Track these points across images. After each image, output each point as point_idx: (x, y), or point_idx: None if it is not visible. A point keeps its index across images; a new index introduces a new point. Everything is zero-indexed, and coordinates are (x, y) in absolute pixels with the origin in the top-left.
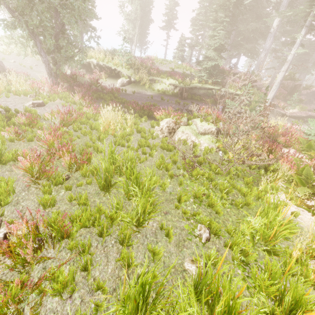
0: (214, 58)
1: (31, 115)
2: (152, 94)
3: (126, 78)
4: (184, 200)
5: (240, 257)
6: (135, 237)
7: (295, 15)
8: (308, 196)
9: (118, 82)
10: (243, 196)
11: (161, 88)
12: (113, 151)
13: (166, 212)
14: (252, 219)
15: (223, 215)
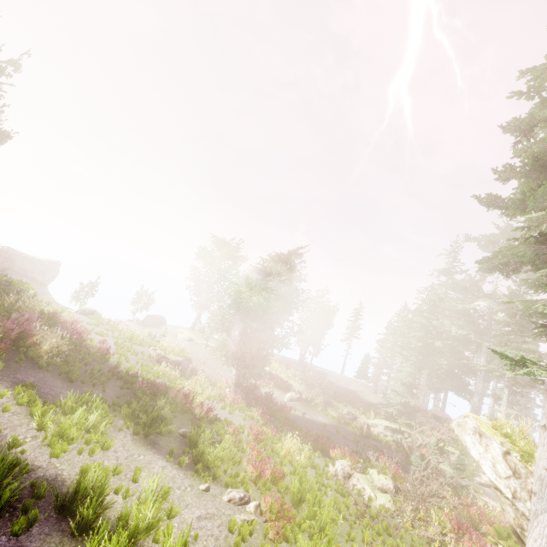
0: (403, 394)
1: (235, 428)
2: (325, 421)
3: (297, 393)
4: (353, 536)
5: None
6: None
7: (490, 370)
8: None
9: (287, 397)
10: None
11: (337, 414)
12: (302, 476)
13: (338, 541)
14: None
15: None
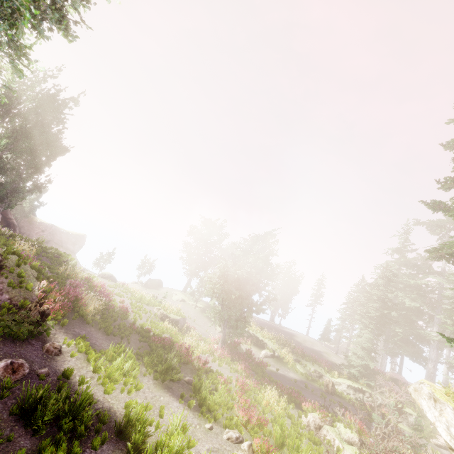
0: (363, 358)
1: (225, 379)
2: (295, 376)
3: (270, 351)
4: None
5: None
6: None
7: (443, 340)
8: None
9: (262, 353)
10: None
11: (305, 372)
12: (282, 424)
13: None
14: None
15: None
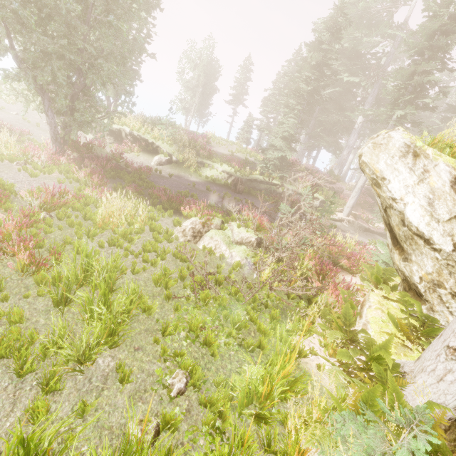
0: (281, 148)
1: (1, 192)
2: (197, 181)
3: (165, 155)
4: (168, 333)
5: (212, 421)
6: (73, 380)
7: (376, 115)
8: (347, 344)
9: (154, 160)
10: (262, 335)
11: (211, 174)
12: (90, 254)
13: (137, 348)
14: (246, 368)
15: (221, 360)
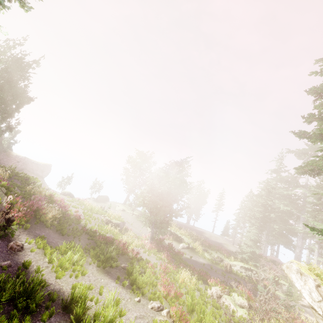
0: (251, 246)
1: (152, 264)
2: (204, 261)
3: (186, 244)
4: None
5: None
6: None
7: (306, 232)
8: None
9: (180, 246)
10: None
11: (211, 258)
12: (193, 295)
13: None
14: None
15: None
